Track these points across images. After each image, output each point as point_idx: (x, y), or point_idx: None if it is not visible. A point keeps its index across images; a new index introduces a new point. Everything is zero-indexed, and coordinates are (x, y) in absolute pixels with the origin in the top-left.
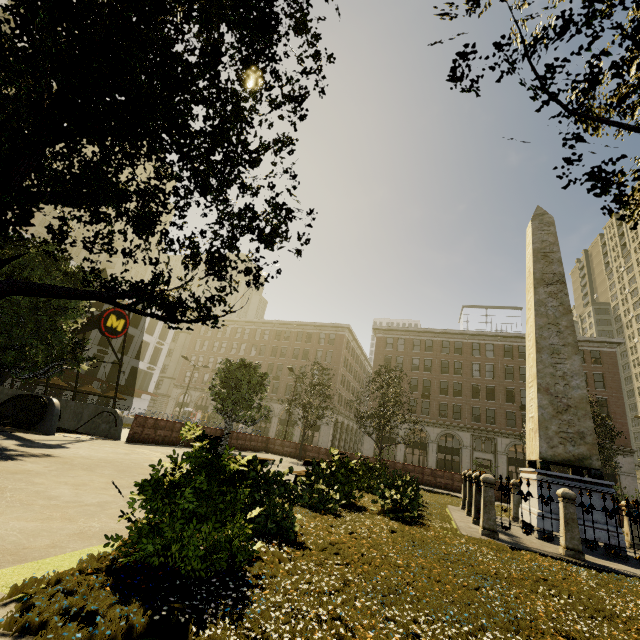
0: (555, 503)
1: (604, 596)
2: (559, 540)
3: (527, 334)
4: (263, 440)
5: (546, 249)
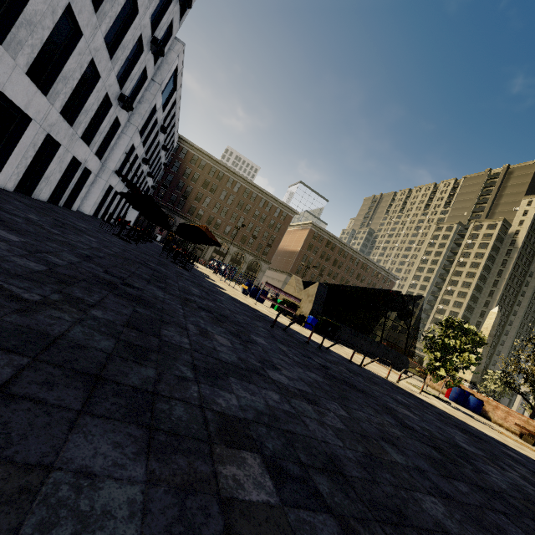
0: None
1: None
2: None
3: None
4: None
5: (495, 325)
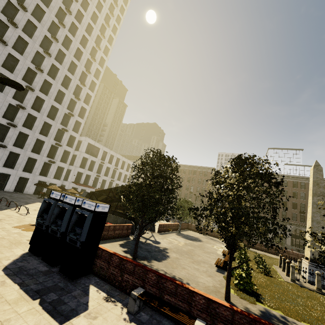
0: (314, 273)
1: (324, 302)
2: (314, 283)
3: (308, 212)
4: (187, 225)
5: (318, 181)
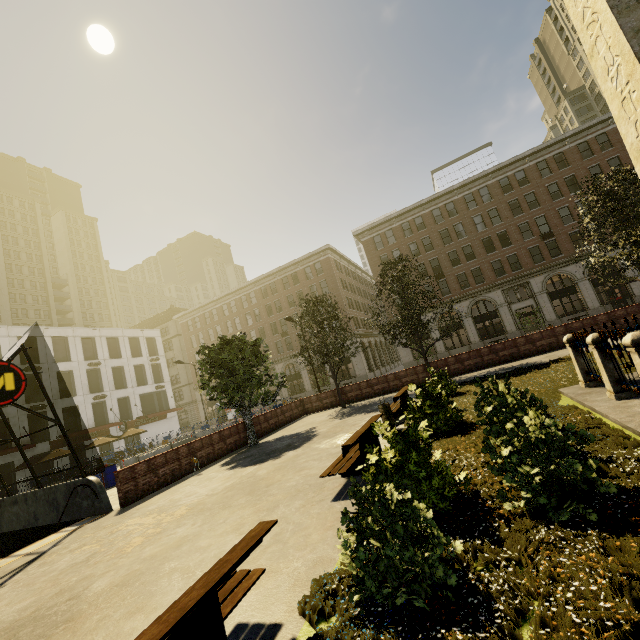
0: None
1: None
2: None
3: (601, 72)
4: (297, 405)
5: None
